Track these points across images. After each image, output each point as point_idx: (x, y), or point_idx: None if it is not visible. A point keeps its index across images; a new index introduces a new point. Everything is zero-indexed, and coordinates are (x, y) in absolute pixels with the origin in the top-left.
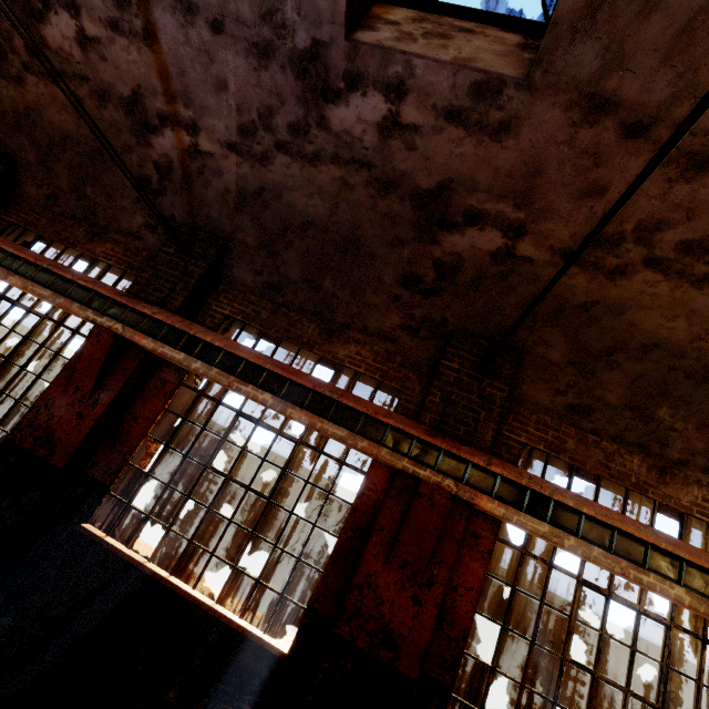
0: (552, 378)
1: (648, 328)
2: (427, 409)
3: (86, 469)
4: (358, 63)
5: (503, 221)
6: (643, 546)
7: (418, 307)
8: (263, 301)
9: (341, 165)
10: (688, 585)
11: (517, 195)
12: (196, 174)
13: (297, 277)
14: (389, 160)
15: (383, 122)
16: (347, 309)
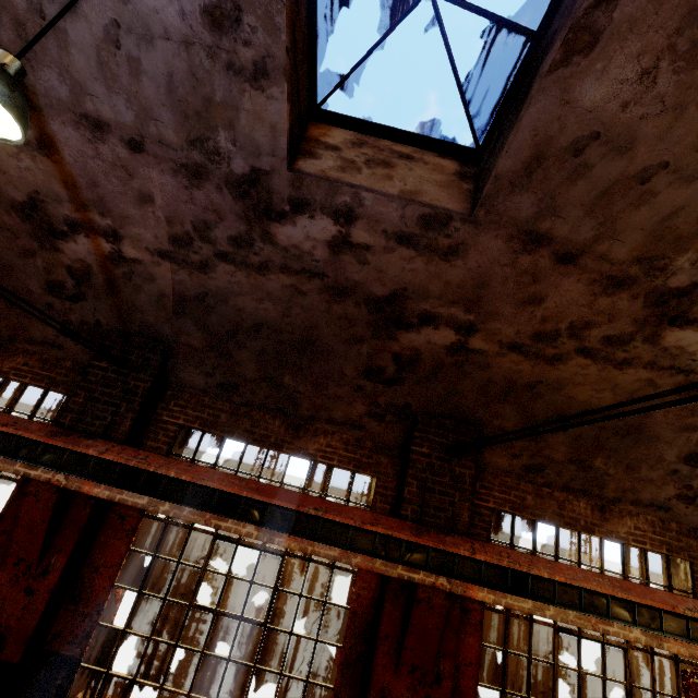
0: (508, 445)
1: (582, 399)
2: (407, 501)
3: (47, 644)
4: (303, 191)
5: (455, 321)
6: (604, 598)
7: (381, 395)
8: (219, 403)
9: (291, 274)
10: (641, 624)
11: (467, 302)
12: (122, 279)
13: (254, 376)
14: (341, 271)
15: (334, 240)
16: (311, 403)
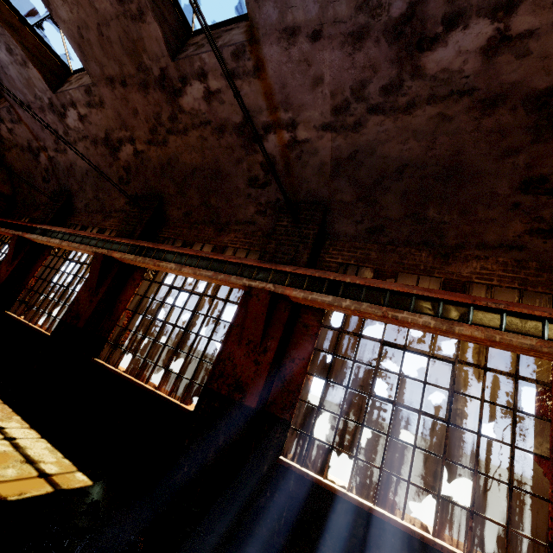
0: None
1: None
2: None
3: (266, 407)
4: (459, 2)
5: None
6: None
7: (545, 208)
8: (367, 245)
9: (438, 102)
10: None
11: None
12: (295, 160)
13: (398, 216)
14: (494, 77)
15: (488, 44)
16: (458, 231)
